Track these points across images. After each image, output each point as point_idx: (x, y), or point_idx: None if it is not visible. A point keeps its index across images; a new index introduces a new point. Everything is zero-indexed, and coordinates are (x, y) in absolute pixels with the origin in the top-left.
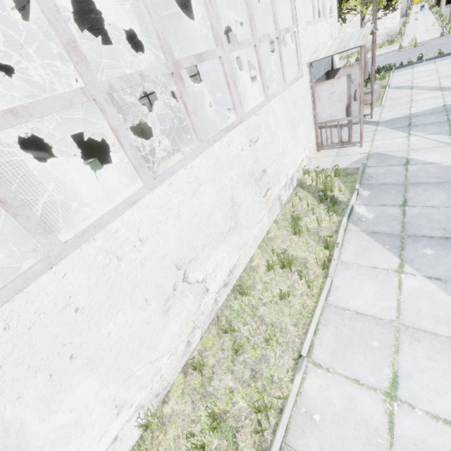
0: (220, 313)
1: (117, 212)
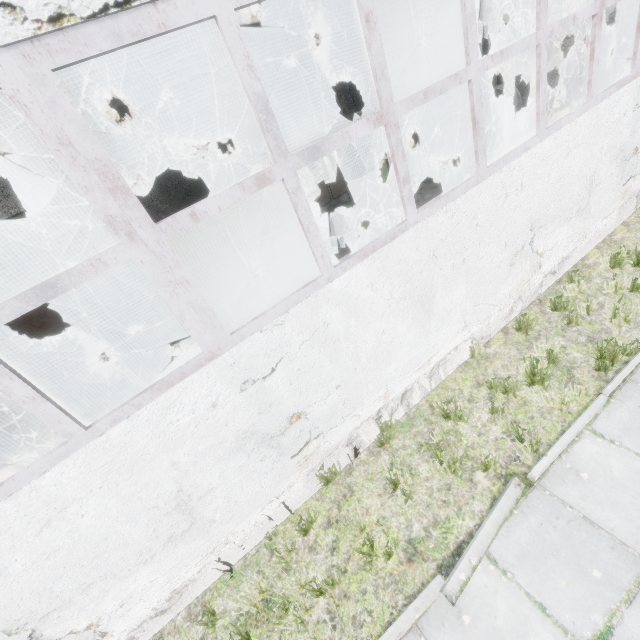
0: (543, 297)
1: (516, 153)
